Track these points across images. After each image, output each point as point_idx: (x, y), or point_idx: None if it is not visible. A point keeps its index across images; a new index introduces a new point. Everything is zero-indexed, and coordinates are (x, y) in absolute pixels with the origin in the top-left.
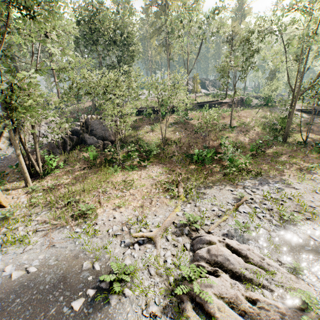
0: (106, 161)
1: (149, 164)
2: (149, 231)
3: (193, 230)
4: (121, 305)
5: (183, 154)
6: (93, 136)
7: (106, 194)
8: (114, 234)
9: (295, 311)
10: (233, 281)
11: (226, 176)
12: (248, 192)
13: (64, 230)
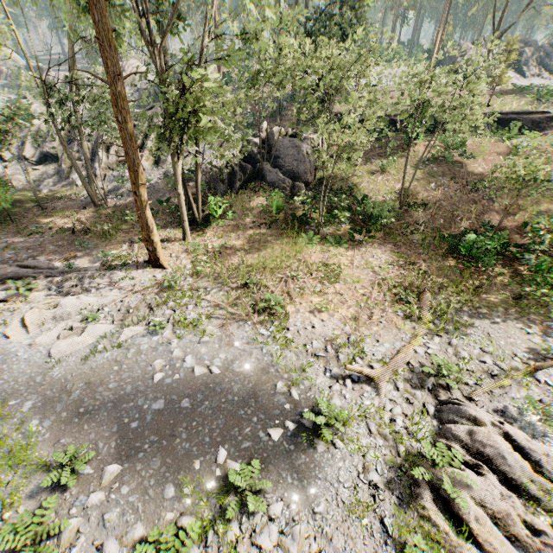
0: (294, 219)
1: (368, 241)
2: (368, 365)
3: (441, 386)
4: (330, 456)
5: (434, 231)
6: (278, 169)
7: (298, 282)
8: (314, 353)
9: None
10: (506, 492)
11: (521, 301)
12: None
13: (244, 325)
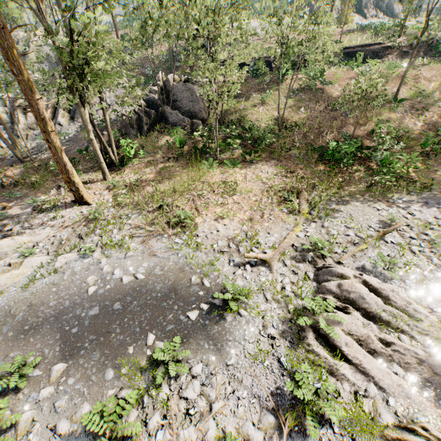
0: (196, 151)
1: (257, 160)
2: (262, 252)
3: (318, 258)
4: (237, 323)
5: (307, 145)
6: (177, 111)
7: (203, 199)
8: (220, 250)
9: (437, 361)
10: (366, 321)
11: (373, 187)
12: (404, 214)
13: (162, 239)
